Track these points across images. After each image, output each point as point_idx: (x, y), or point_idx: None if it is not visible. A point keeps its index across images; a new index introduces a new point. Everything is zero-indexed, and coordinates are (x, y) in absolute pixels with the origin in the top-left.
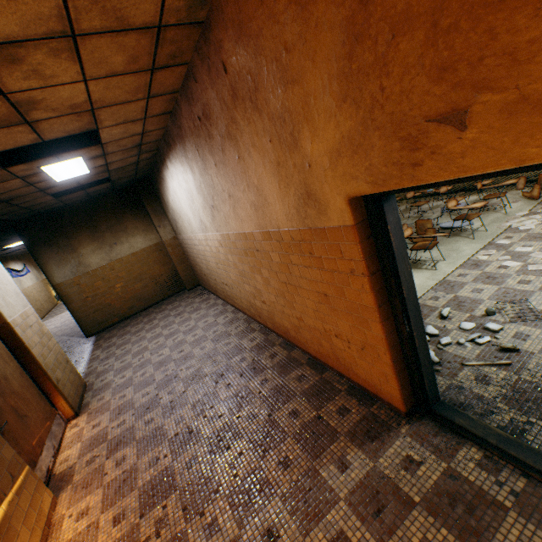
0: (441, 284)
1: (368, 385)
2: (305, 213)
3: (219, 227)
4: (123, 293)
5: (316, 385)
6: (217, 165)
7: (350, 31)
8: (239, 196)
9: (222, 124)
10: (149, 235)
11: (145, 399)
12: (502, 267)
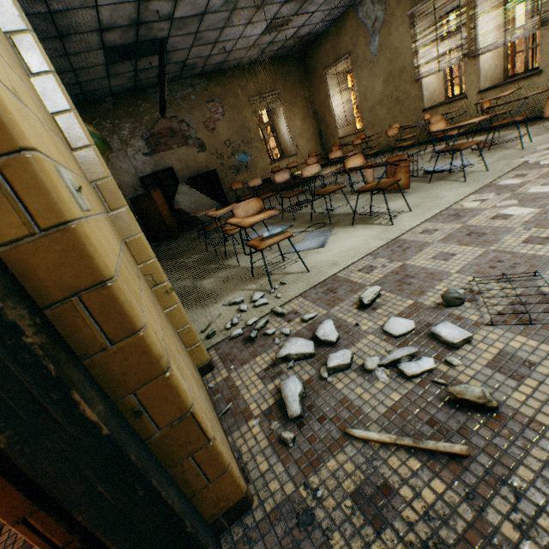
0: (389, 246)
1: None
2: None
3: None
4: None
5: None
6: None
7: None
8: None
9: None
10: None
11: None
12: (500, 216)
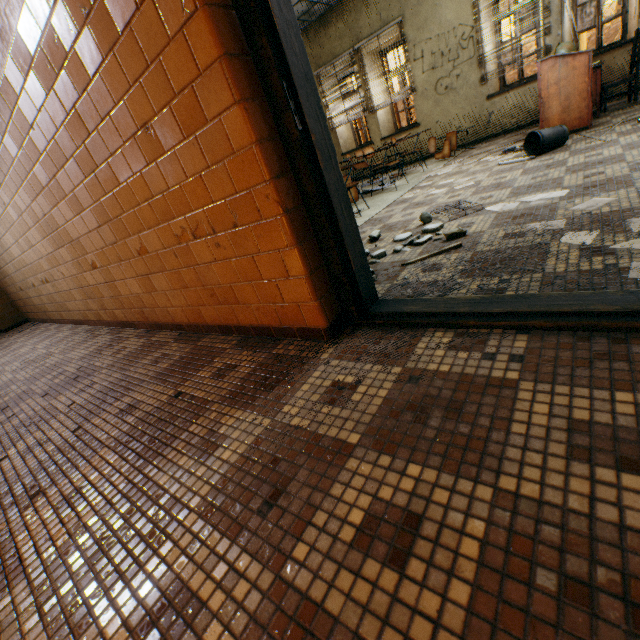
0: (368, 223)
1: (266, 315)
2: None
3: None
4: None
5: (183, 358)
6: None
7: None
8: None
9: None
10: None
11: None
12: (430, 195)
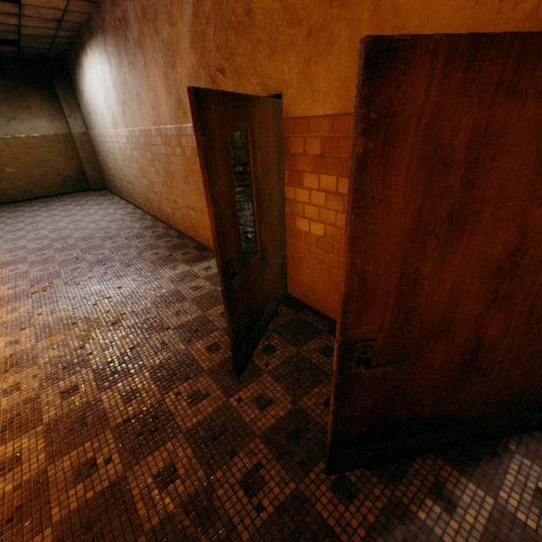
0: None
1: (205, 241)
2: (178, 115)
3: (128, 123)
4: (17, 174)
5: (176, 245)
6: (130, 65)
7: (194, 11)
8: (143, 96)
9: (135, 32)
10: (56, 123)
11: (38, 246)
12: None
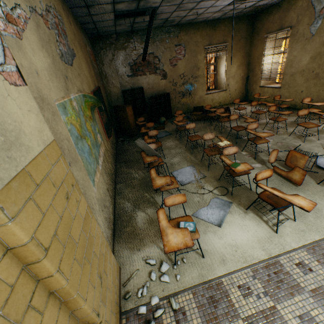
0: (268, 267)
1: None
2: None
3: None
4: None
5: None
6: None
7: None
8: None
9: None
10: None
11: None
12: None
